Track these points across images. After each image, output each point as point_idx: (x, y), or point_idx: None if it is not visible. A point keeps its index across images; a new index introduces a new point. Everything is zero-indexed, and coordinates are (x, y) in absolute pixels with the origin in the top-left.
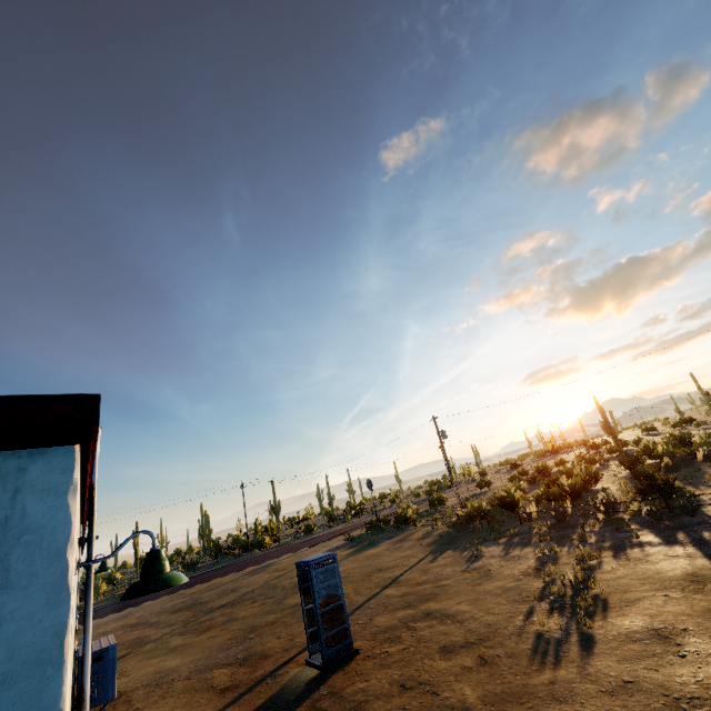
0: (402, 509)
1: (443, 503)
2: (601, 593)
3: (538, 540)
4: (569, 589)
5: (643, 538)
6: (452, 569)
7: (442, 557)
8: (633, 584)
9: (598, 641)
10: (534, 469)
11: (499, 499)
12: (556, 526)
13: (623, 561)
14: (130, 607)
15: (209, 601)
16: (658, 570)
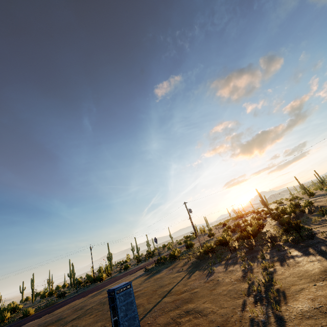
0: (172, 251)
1: (193, 246)
2: (280, 288)
3: (241, 260)
4: (262, 287)
5: (293, 253)
6: (199, 281)
7: (193, 275)
8: (296, 280)
9: (287, 320)
10: (233, 225)
11: (219, 241)
12: (248, 251)
13: (286, 267)
14: (20, 326)
15: (66, 317)
16: (306, 270)
